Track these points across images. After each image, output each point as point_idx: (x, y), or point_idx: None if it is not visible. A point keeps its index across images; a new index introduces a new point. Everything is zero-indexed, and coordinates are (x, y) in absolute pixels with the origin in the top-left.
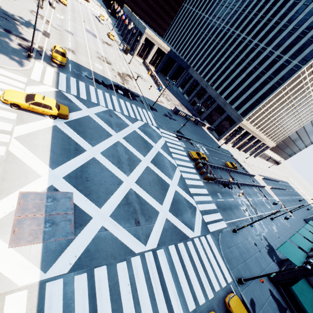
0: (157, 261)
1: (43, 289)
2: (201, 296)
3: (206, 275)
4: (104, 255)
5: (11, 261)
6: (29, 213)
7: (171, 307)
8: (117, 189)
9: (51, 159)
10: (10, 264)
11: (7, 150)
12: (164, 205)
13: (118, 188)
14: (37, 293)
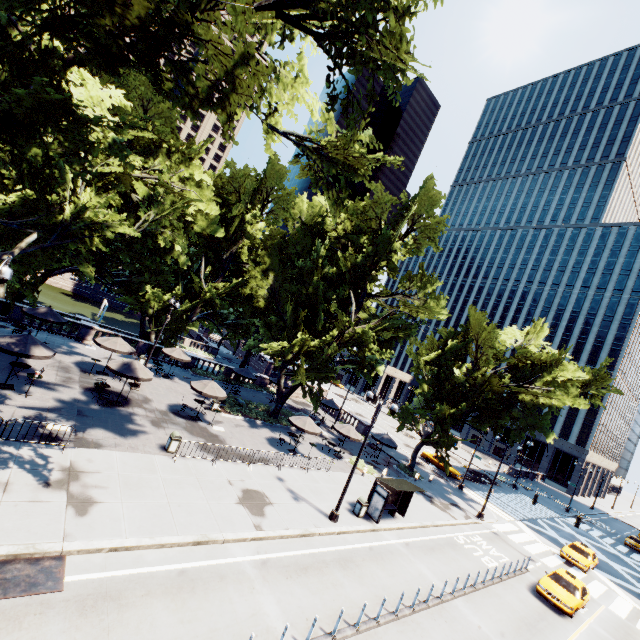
0: None
1: None
2: None
3: None
4: None
5: None
6: None
7: None
8: None
9: None
10: None
11: None
12: None
13: None
14: None
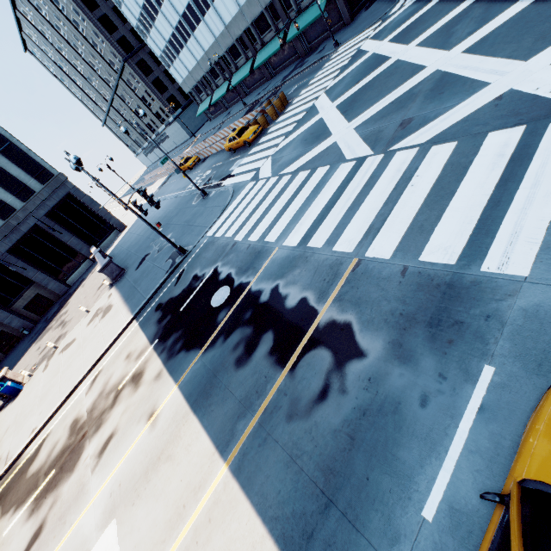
0: None
1: None
2: None
3: None
4: None
5: None
6: None
7: None
8: None
9: None
10: None
11: None
12: None
13: None
14: None
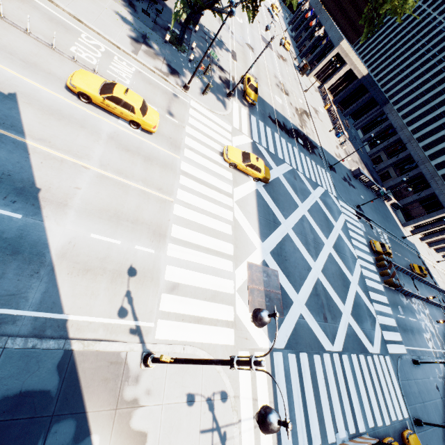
0: (342, 365)
1: (272, 355)
2: (379, 418)
3: (383, 399)
4: (304, 342)
5: (252, 325)
6: (255, 284)
7: (355, 415)
8: (308, 276)
9: (259, 230)
10: (252, 326)
11: (233, 215)
12: (346, 306)
13: (308, 274)
14: (269, 357)
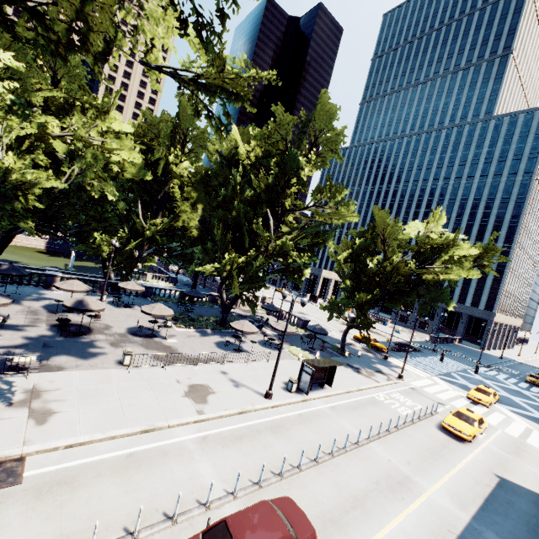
0: None
1: None
2: None
3: None
4: None
5: None
6: None
7: None
8: None
9: None
10: None
11: None
12: None
13: None
14: None
